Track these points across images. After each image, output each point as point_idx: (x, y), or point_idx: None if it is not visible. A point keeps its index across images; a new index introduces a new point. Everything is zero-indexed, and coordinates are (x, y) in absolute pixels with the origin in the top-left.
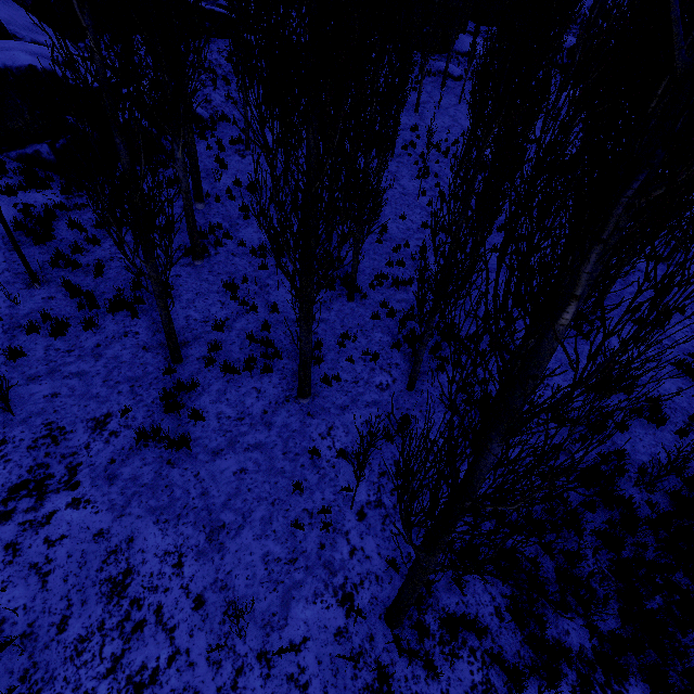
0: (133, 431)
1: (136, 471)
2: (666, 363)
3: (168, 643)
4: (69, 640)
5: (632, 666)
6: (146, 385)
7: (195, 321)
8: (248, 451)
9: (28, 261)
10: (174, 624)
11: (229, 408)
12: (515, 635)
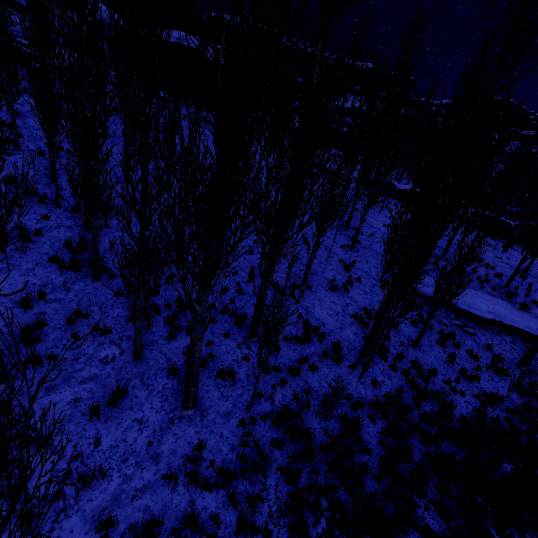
0: None
1: None
2: (348, 316)
3: None
4: None
5: None
6: None
7: None
8: None
9: None
10: None
11: None
12: None
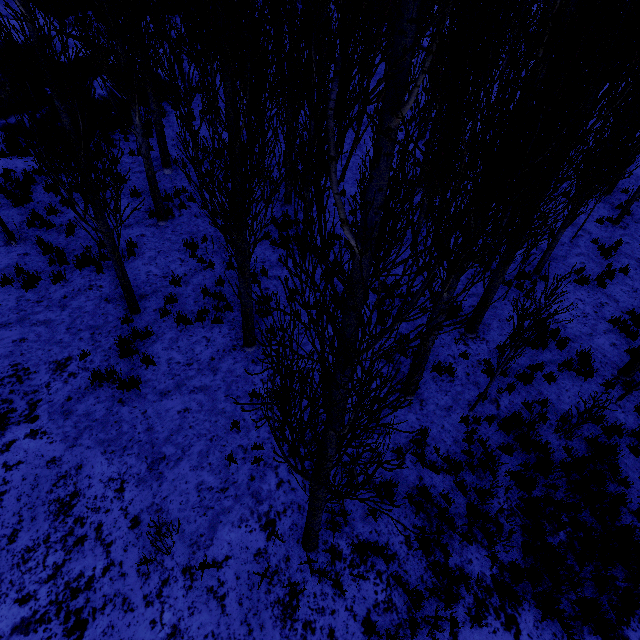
0: (89, 372)
1: (89, 407)
2: (603, 320)
3: (104, 556)
4: (18, 550)
5: (528, 593)
6: (106, 333)
7: (155, 276)
8: (193, 393)
9: (7, 222)
10: (111, 540)
11: (179, 354)
12: (421, 562)
